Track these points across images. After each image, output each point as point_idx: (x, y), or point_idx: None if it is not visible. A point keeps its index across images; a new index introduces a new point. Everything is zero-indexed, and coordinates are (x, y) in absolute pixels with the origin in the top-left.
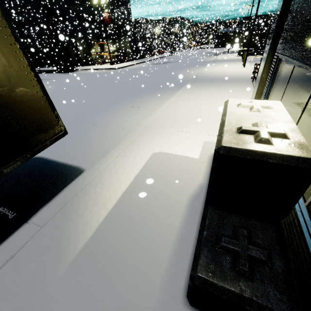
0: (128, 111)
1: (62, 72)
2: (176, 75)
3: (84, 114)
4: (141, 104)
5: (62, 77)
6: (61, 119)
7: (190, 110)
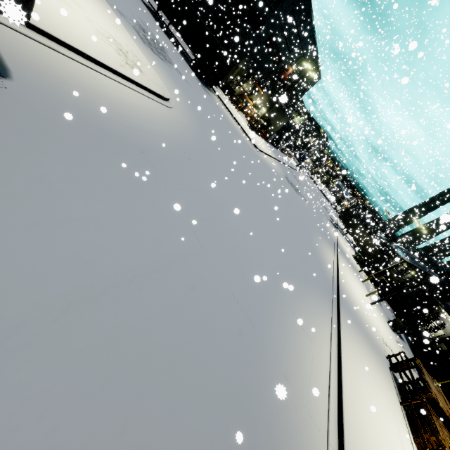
0: (302, 339)
1: (197, 74)
2: (316, 250)
3: (256, 299)
4: (309, 325)
5: (199, 94)
6: (231, 285)
7: (373, 428)
